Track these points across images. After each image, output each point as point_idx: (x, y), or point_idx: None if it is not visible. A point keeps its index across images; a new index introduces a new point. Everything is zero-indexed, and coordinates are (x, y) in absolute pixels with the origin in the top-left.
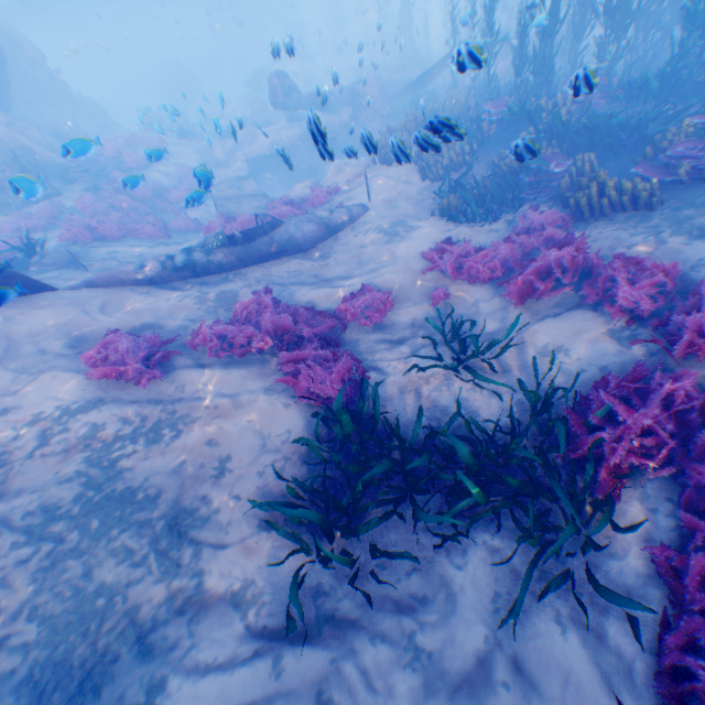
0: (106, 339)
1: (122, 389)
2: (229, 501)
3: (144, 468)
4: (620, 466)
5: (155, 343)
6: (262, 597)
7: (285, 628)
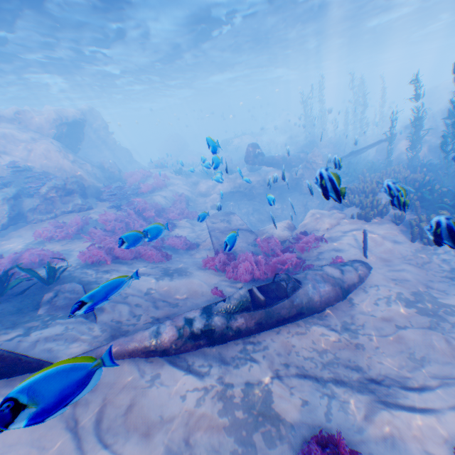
0: None
1: None
2: None
3: None
4: None
5: None
6: None
7: None
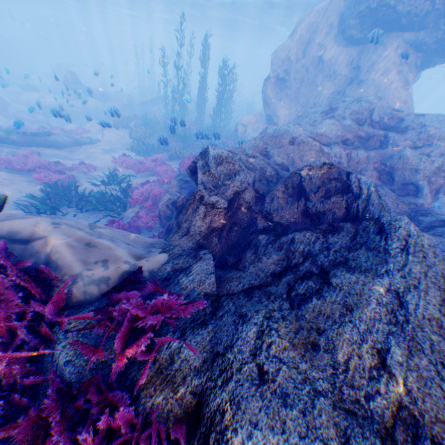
0: None
1: None
2: None
3: None
4: (137, 200)
5: None
6: None
7: None
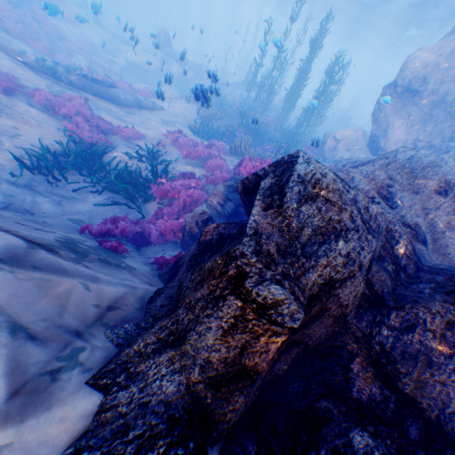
0: None
1: None
2: (11, 145)
3: None
4: (167, 193)
5: (11, 80)
6: (6, 171)
7: (11, 173)
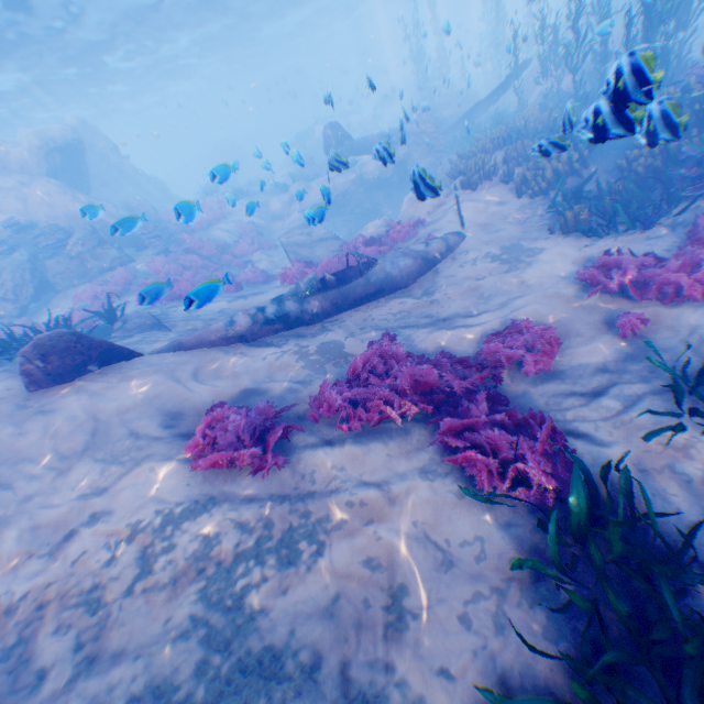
0: (208, 415)
1: (233, 481)
2: (434, 682)
3: (285, 612)
4: None
5: (267, 415)
6: None
7: None
